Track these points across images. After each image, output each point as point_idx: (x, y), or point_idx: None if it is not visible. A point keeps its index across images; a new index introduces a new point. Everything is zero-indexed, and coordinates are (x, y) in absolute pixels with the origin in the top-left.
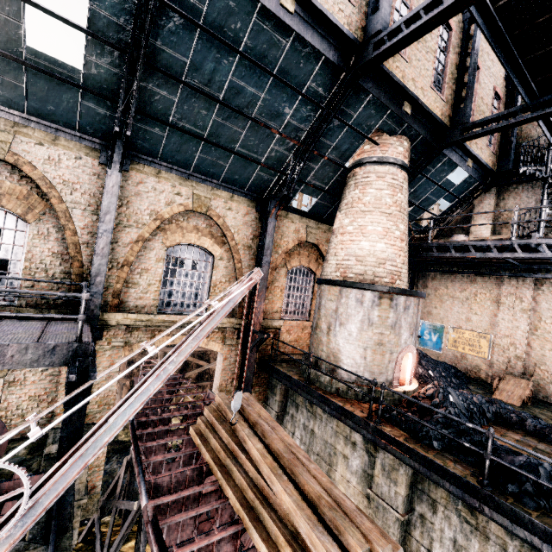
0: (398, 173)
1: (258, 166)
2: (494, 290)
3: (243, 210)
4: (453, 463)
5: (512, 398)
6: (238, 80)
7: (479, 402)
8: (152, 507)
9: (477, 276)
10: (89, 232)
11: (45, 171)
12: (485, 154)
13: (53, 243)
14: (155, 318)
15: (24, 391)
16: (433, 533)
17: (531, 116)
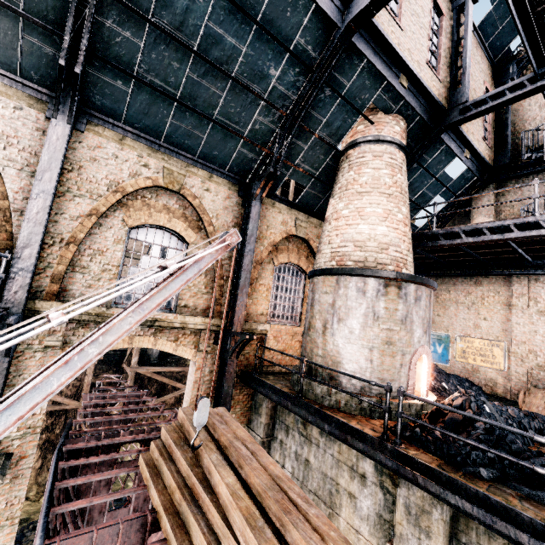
0: (397, 153)
1: (240, 140)
2: (503, 291)
3: (224, 193)
4: (518, 501)
5: None
6: (215, 26)
7: (517, 416)
8: None
9: (482, 278)
10: (25, 197)
11: None
12: (481, 147)
13: None
14: (108, 312)
15: None
16: None
17: (541, 84)
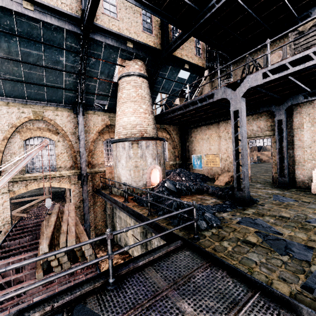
0: (138, 79)
1: (63, 90)
2: (217, 130)
3: (66, 115)
4: (145, 210)
5: (222, 182)
6: (25, 49)
7: (189, 185)
8: (1, 252)
9: (210, 125)
10: None
11: None
12: (195, 60)
13: None
14: (24, 176)
15: None
16: (152, 245)
17: (185, 36)
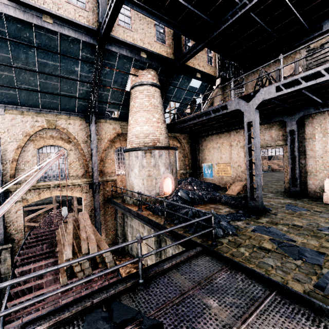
0: (150, 89)
1: (76, 99)
2: (229, 139)
3: (78, 123)
4: (161, 218)
5: (234, 191)
6: (42, 60)
7: (202, 194)
8: (20, 259)
9: (221, 134)
10: None
11: None
12: (206, 69)
13: None
14: (37, 184)
15: None
16: (167, 254)
17: (199, 48)
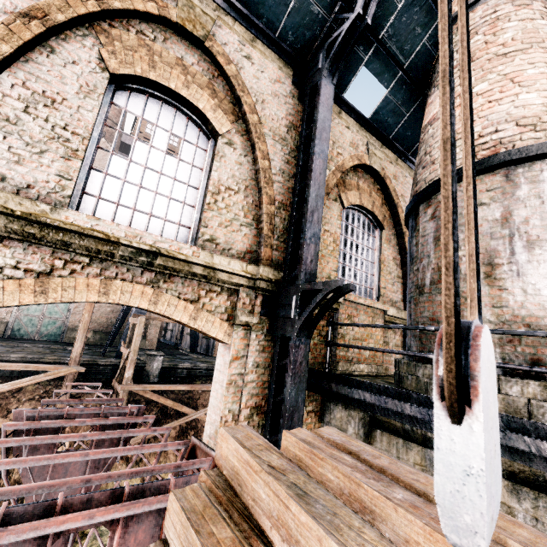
0: None
1: None
2: None
3: (272, 73)
4: None
5: None
6: None
7: None
8: None
9: None
10: None
11: None
12: None
13: None
14: (54, 216)
15: None
16: None
17: None
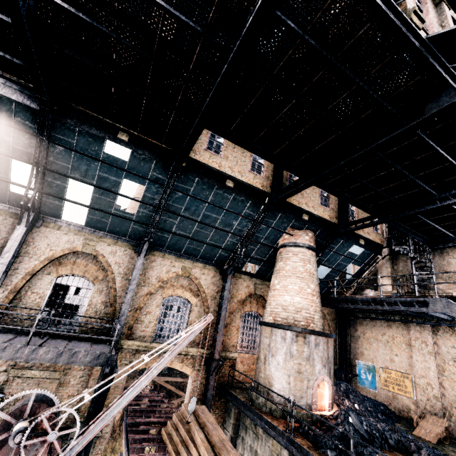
0: (307, 252)
1: (220, 249)
2: (405, 334)
3: (212, 274)
4: None
5: (429, 435)
6: (207, 212)
7: (382, 429)
8: None
9: (391, 322)
10: (122, 289)
11: (108, 258)
12: (372, 236)
13: (103, 296)
14: (150, 345)
15: (67, 391)
16: None
17: (377, 222)
